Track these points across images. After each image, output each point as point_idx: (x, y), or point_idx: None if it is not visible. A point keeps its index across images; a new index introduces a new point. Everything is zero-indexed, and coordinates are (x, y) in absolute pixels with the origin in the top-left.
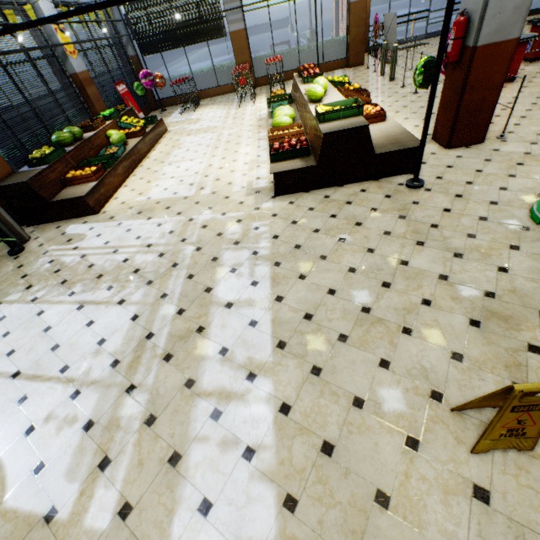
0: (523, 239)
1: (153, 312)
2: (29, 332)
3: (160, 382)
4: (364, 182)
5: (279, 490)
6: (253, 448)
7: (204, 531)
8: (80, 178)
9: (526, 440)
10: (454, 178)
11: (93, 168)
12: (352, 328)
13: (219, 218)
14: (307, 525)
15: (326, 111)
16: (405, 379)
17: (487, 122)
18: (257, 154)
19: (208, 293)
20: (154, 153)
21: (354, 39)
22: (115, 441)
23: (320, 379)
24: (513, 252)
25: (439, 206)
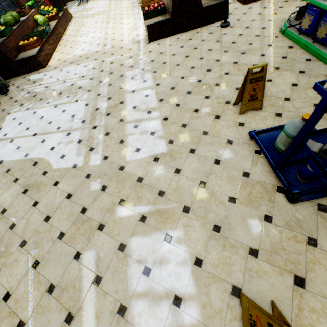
0: (274, 41)
1: (95, 101)
2: (32, 120)
3: (108, 123)
4: (198, 28)
5: (166, 140)
6: (154, 132)
7: (139, 155)
8: (28, 45)
9: (258, 103)
10: (246, 19)
11: (34, 38)
12: (193, 89)
13: (119, 58)
14: (178, 145)
15: None
16: (215, 100)
17: None
18: (135, 23)
19: (122, 89)
20: (68, 31)
21: None
22: (93, 143)
23: (179, 107)
24: (268, 48)
25: (236, 34)
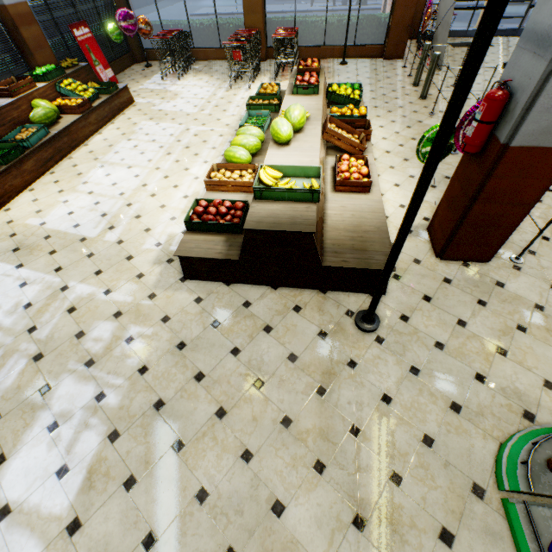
0: (467, 519)
1: None
2: None
3: None
4: (306, 290)
5: None
6: None
7: None
8: None
9: None
10: (423, 326)
11: None
12: None
13: (98, 298)
14: None
15: (263, 187)
16: None
17: (500, 242)
18: None
19: None
20: (97, 138)
21: (398, 22)
22: None
23: None
24: (440, 549)
25: (379, 384)
